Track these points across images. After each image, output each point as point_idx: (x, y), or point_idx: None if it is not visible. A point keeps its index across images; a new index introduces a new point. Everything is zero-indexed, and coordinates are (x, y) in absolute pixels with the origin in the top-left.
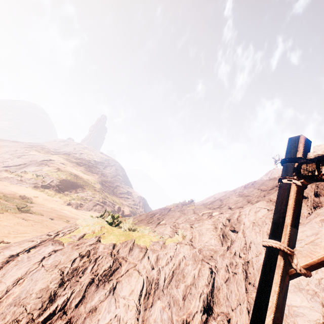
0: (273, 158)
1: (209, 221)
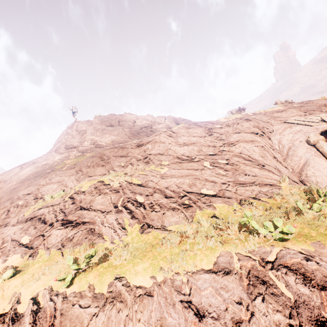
0: (72, 110)
1: (246, 167)
